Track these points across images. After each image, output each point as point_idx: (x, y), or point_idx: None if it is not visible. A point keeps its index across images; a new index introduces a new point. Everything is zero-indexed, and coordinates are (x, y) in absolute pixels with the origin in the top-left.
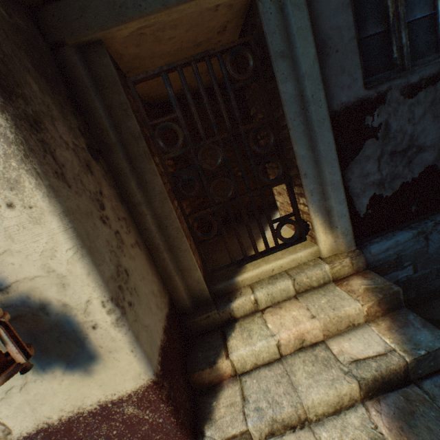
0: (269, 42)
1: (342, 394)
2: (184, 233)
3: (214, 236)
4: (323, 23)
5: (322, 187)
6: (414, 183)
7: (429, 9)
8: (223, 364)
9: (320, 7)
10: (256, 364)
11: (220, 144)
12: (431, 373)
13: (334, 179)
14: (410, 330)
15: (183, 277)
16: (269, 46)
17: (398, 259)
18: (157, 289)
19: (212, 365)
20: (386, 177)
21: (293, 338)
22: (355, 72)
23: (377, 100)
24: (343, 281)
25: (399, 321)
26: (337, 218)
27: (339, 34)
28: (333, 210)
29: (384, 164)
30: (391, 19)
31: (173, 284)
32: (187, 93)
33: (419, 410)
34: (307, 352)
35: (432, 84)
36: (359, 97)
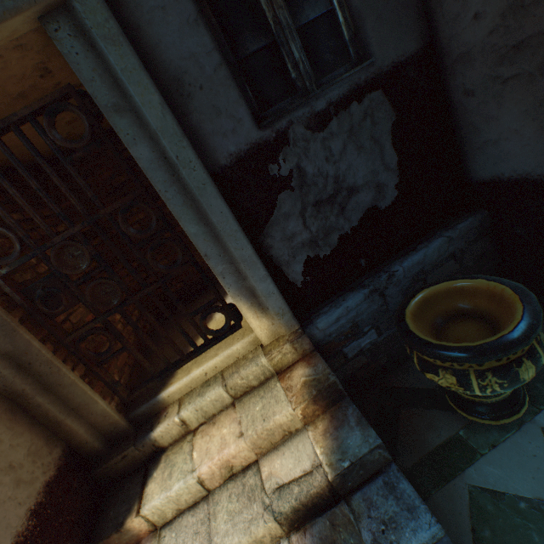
0: (91, 95)
1: (259, 537)
2: (70, 359)
3: (117, 351)
4: (168, 51)
5: (234, 265)
6: (358, 232)
7: (325, 4)
8: (133, 522)
9: (155, 30)
10: (179, 509)
11: (79, 238)
12: (364, 482)
13: (244, 254)
14: (344, 431)
15: (81, 416)
16: (93, 99)
17: (355, 326)
18: (27, 453)
19: (119, 528)
20: (317, 234)
21: (218, 468)
22: (236, 111)
23: (279, 141)
24: (287, 372)
25: (338, 419)
26: (265, 298)
27: (197, 64)
28: (257, 290)
29: (311, 219)
30: (273, 27)
31: (67, 430)
32: (1, 181)
33: (341, 537)
34: (237, 480)
35: (346, 108)
36: (253, 141)
